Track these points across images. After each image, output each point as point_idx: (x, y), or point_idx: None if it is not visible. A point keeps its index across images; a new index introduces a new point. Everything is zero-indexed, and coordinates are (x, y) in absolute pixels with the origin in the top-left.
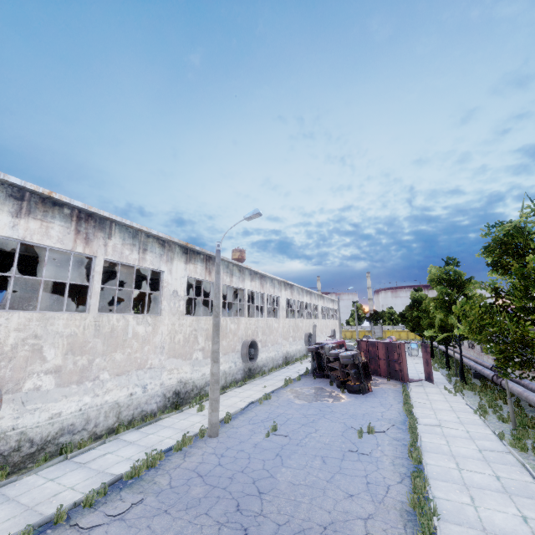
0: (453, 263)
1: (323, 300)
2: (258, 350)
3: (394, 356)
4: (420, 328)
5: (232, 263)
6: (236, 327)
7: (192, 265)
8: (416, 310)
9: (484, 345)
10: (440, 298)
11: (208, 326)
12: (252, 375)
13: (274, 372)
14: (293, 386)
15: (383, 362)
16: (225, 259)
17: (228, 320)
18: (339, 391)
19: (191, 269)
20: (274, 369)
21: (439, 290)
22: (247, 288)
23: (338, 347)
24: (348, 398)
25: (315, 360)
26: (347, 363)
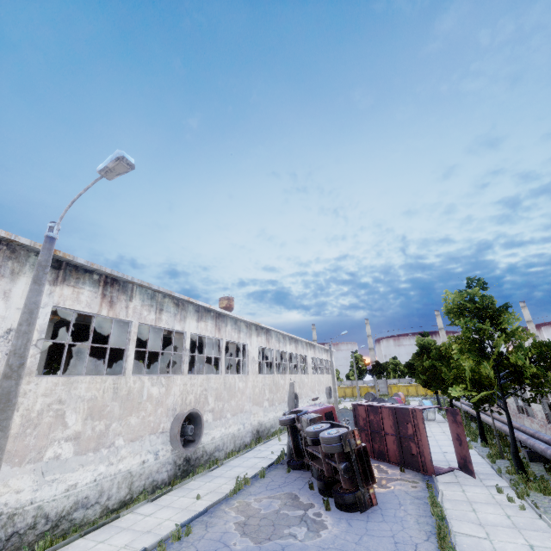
0: (478, 285)
1: (314, 350)
2: (203, 427)
3: (408, 430)
4: (437, 382)
5: (162, 293)
6: (164, 391)
7: (70, 288)
8: (427, 358)
9: (523, 404)
10: (468, 335)
11: (97, 392)
12: (191, 470)
13: (233, 459)
14: (248, 493)
15: (391, 439)
16: (144, 284)
17: (146, 380)
18: (322, 504)
19: (66, 295)
20: (234, 454)
21: (463, 324)
22: (191, 331)
23: (320, 419)
24: (334, 525)
25: (291, 439)
26: (331, 451)
